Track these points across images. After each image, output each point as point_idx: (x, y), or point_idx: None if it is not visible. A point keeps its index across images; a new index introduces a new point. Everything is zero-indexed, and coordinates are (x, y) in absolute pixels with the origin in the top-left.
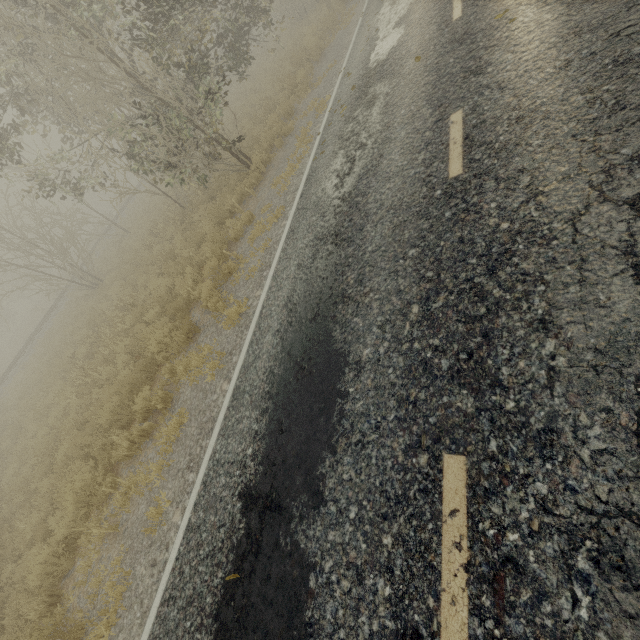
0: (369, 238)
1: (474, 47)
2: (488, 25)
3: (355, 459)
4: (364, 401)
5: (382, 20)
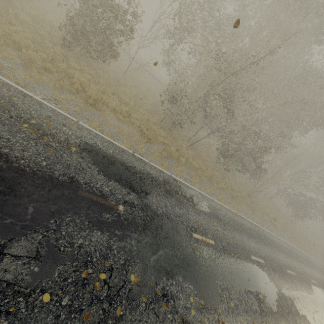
0: None
1: None
2: None
3: None
4: None
5: None
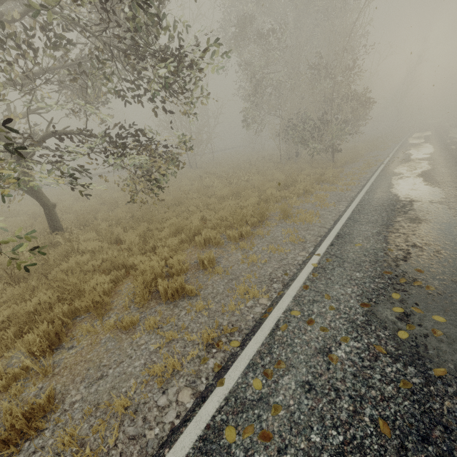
0: (437, 178)
1: None
2: None
3: (454, 197)
4: (453, 193)
5: (413, 152)
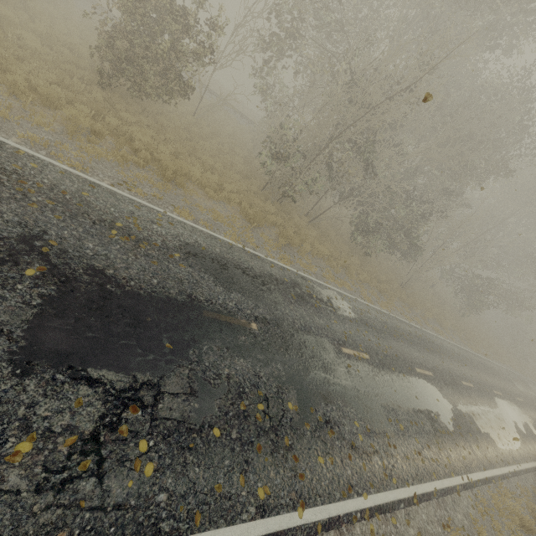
0: None
1: None
2: None
3: None
4: None
5: None
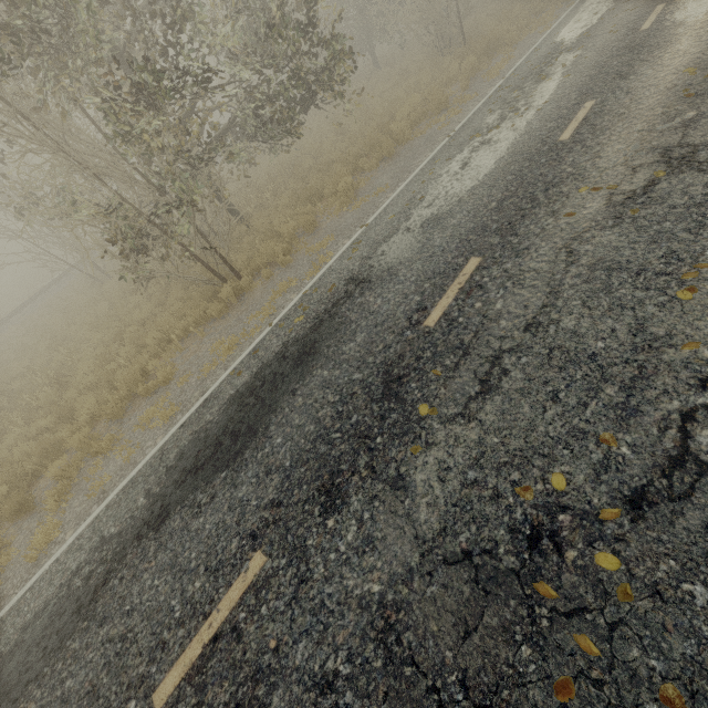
0: (85, 659)
1: (374, 432)
2: (411, 406)
3: None
4: None
5: (437, 184)
